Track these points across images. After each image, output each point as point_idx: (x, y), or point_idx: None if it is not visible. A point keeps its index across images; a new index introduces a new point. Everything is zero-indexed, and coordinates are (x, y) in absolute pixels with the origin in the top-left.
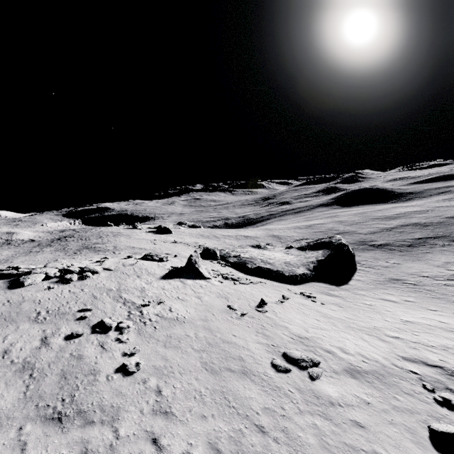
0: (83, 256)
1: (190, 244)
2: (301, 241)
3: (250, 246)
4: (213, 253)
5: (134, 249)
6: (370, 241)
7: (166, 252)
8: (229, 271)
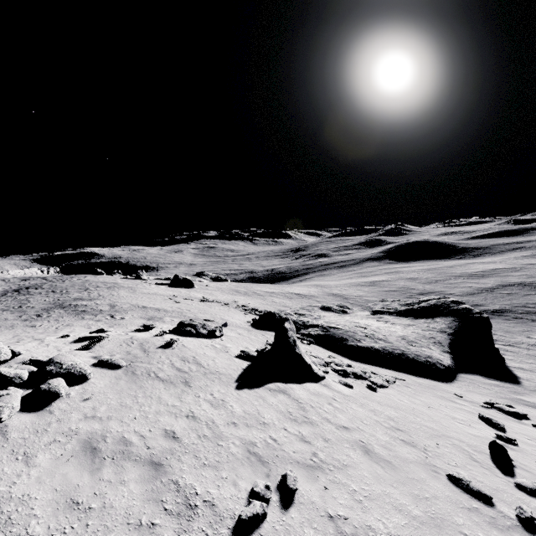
0: (52, 322)
1: (229, 303)
2: (391, 303)
3: (319, 309)
4: (280, 320)
5: (146, 310)
6: (476, 305)
7: (202, 316)
8: (324, 354)
